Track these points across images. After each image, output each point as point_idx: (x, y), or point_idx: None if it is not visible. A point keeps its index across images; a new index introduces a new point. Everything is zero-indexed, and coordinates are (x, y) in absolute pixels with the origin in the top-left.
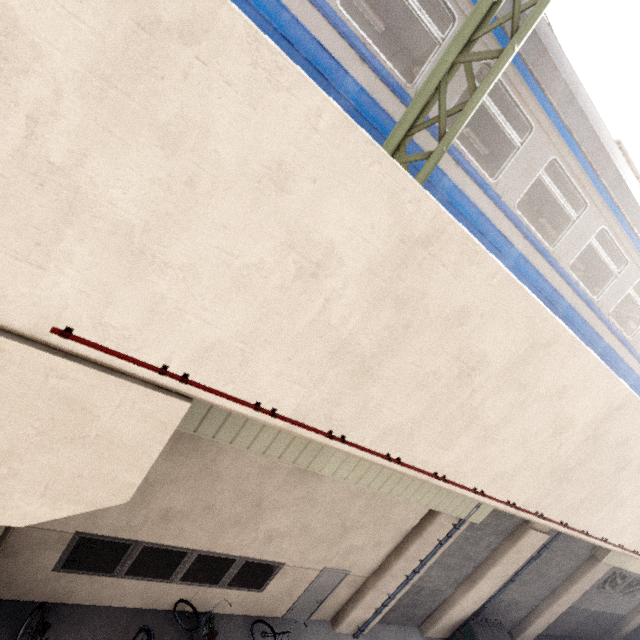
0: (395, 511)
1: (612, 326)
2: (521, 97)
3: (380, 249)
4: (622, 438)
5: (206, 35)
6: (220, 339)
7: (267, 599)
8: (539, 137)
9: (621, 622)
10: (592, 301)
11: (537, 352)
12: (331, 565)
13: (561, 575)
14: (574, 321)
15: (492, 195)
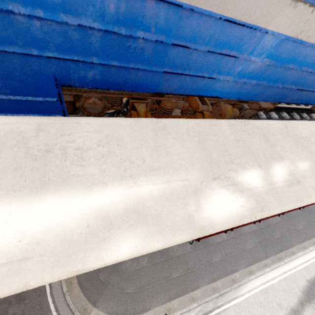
0: None
1: None
2: None
3: None
4: None
5: None
6: None
7: None
8: None
9: None
10: None
11: None
12: None
13: None
14: None
15: None
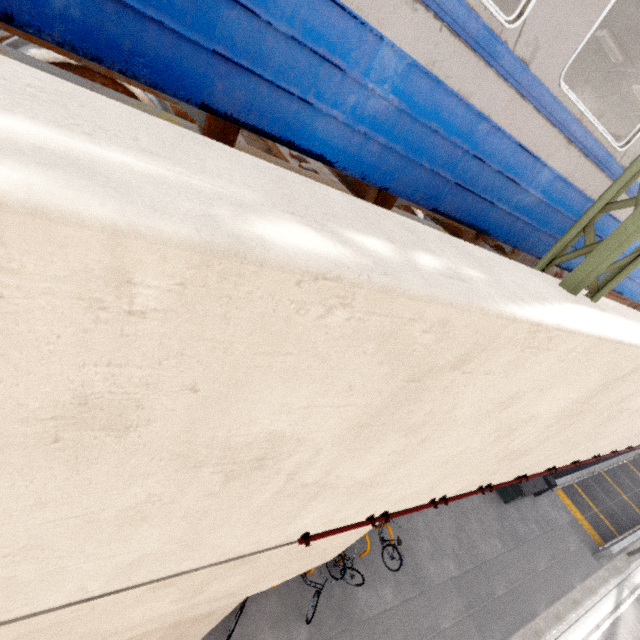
0: None
1: None
2: None
3: (578, 397)
4: None
5: (480, 353)
6: (416, 490)
7: None
8: None
9: None
10: None
11: None
12: None
13: None
14: None
15: None
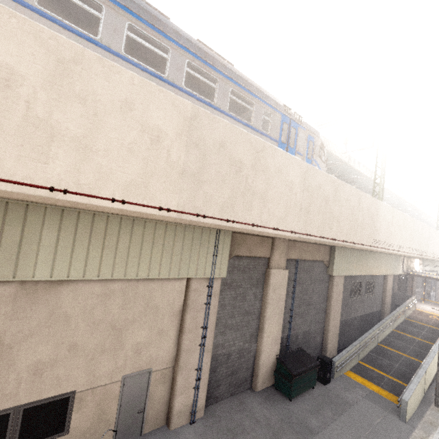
0: (156, 297)
1: (192, 94)
2: None
3: None
4: (218, 143)
5: None
6: None
7: (80, 438)
8: None
9: (381, 315)
10: (163, 77)
11: (71, 67)
12: (128, 371)
13: (322, 298)
14: None
15: None
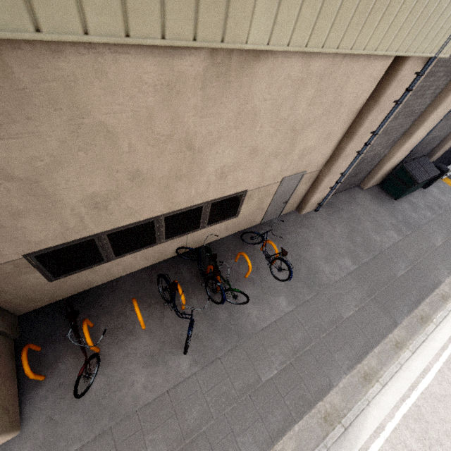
0: (348, 88)
1: None
2: None
3: None
4: None
5: None
6: None
7: (244, 219)
8: None
9: None
10: None
11: None
12: (288, 174)
13: None
14: None
15: None
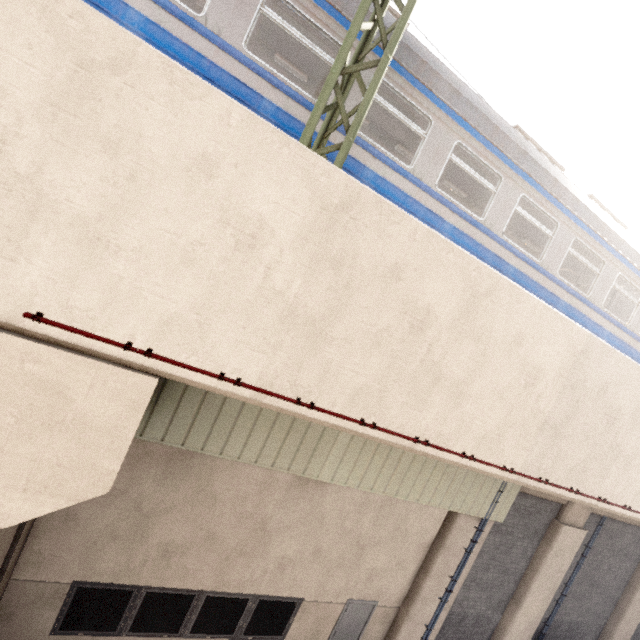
0: (410, 520)
1: (564, 285)
2: (414, 98)
3: (305, 218)
4: (600, 385)
5: (130, 67)
6: (177, 312)
7: None
8: (439, 127)
9: None
10: (536, 263)
11: (480, 301)
12: (354, 596)
13: (618, 582)
14: (526, 284)
15: (412, 179)
